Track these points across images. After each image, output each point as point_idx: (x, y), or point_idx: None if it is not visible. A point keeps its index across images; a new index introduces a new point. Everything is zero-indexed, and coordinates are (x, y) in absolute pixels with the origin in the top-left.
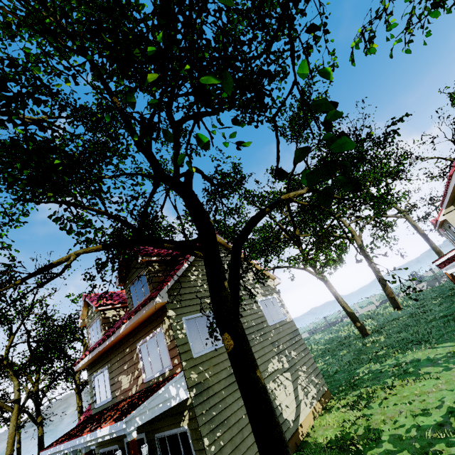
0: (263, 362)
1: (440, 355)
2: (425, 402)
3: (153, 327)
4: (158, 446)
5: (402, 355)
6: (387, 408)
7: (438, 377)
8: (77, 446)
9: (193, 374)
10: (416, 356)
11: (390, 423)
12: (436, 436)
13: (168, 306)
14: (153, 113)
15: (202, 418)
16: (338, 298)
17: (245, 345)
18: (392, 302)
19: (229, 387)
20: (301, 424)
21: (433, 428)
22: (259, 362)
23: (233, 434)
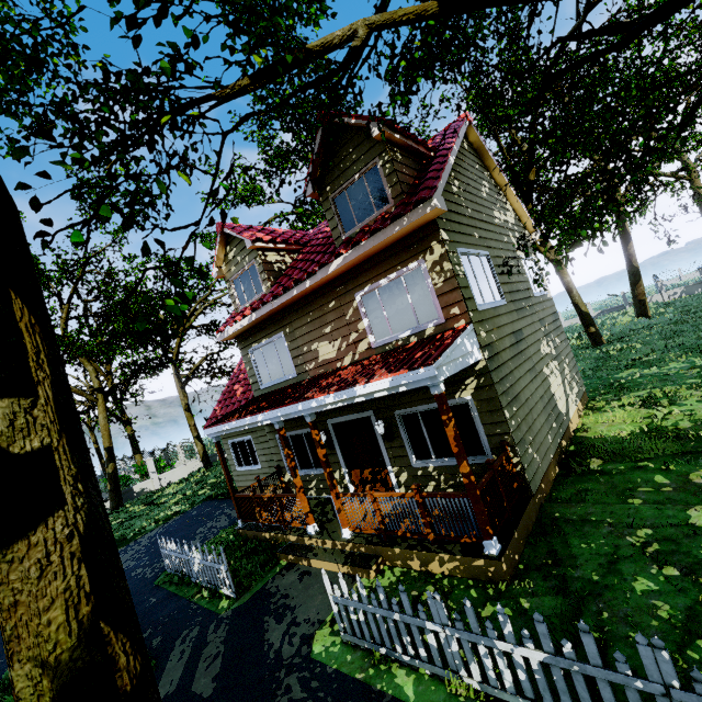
0: (536, 340)
1: None
2: None
3: (400, 262)
4: (400, 424)
5: (697, 358)
6: None
7: None
8: (297, 413)
9: (481, 331)
10: None
11: None
12: None
13: (439, 223)
14: None
15: (499, 387)
16: (571, 291)
17: None
18: (638, 307)
19: (514, 360)
20: (570, 419)
21: None
22: (533, 339)
23: (525, 412)
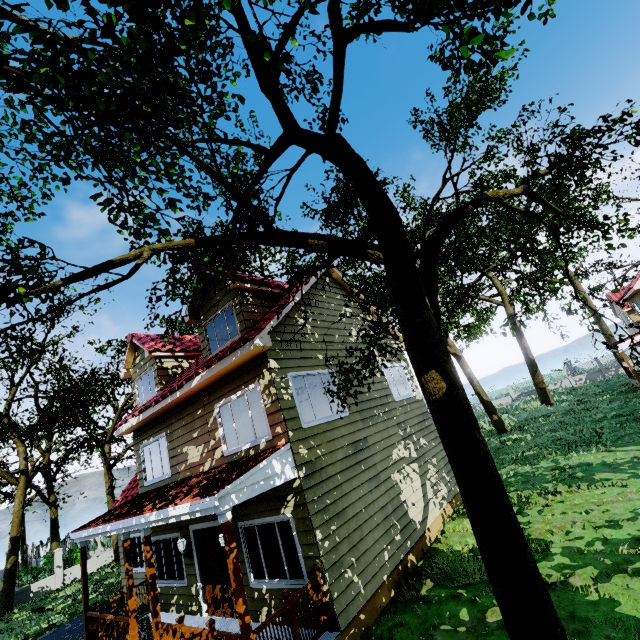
0: (387, 446)
1: (622, 460)
2: (610, 513)
3: (244, 382)
4: (242, 536)
5: (563, 457)
6: (551, 516)
7: (624, 485)
8: (134, 527)
9: (302, 449)
10: (584, 459)
11: (560, 534)
12: (634, 553)
13: (269, 354)
14: (296, 17)
15: (314, 506)
16: (472, 381)
17: (462, 392)
18: (540, 394)
19: (347, 472)
20: (429, 527)
21: (628, 543)
22: (382, 445)
23: (351, 529)
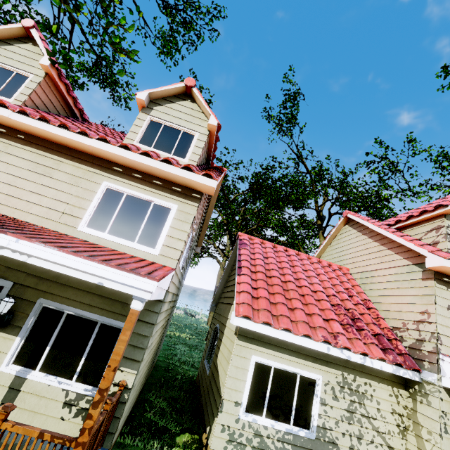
0: None
1: None
2: None
3: None
4: None
5: None
6: None
7: None
8: None
9: None
10: None
11: None
12: None
13: None
14: None
15: None
16: None
17: None
18: None
19: None
20: None
21: None
22: None
23: None
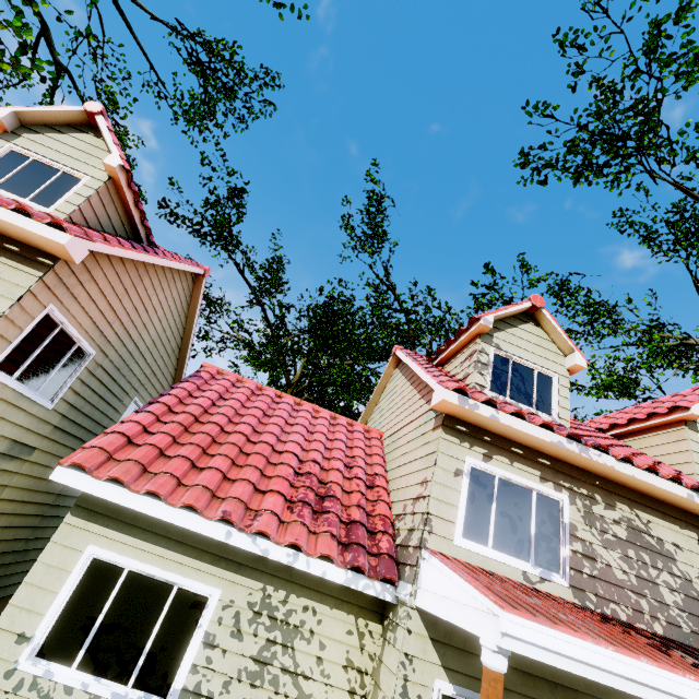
0: None
1: None
2: None
3: None
4: None
5: None
6: None
7: None
8: None
9: None
10: None
11: None
12: None
13: None
14: None
15: None
16: None
17: None
18: None
19: None
20: None
21: None
22: None
23: None
